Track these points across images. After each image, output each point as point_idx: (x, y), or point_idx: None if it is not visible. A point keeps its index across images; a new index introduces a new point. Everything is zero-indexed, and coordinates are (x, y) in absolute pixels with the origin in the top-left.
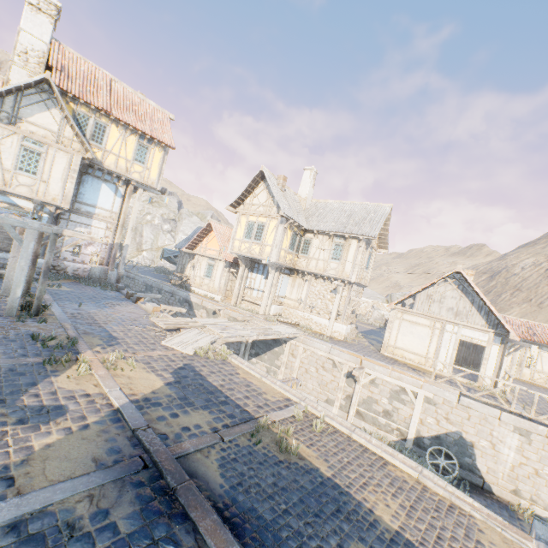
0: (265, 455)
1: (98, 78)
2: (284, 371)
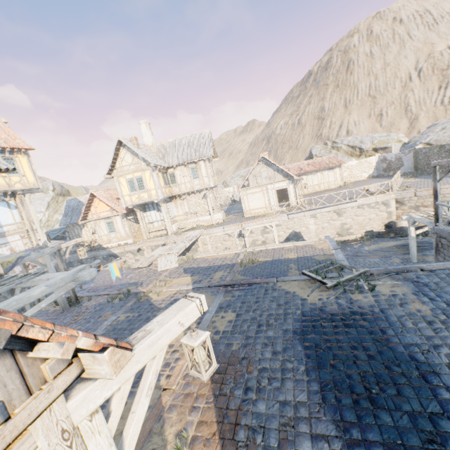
0: (251, 267)
1: None
2: None
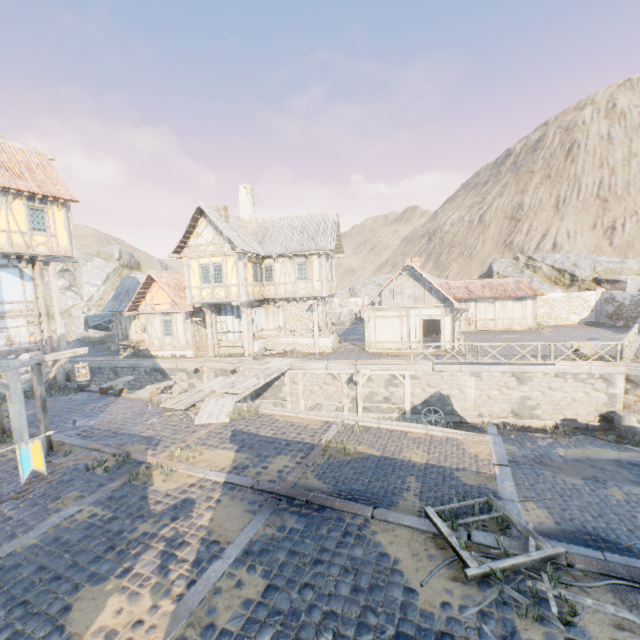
0: (339, 462)
1: None
2: (291, 400)
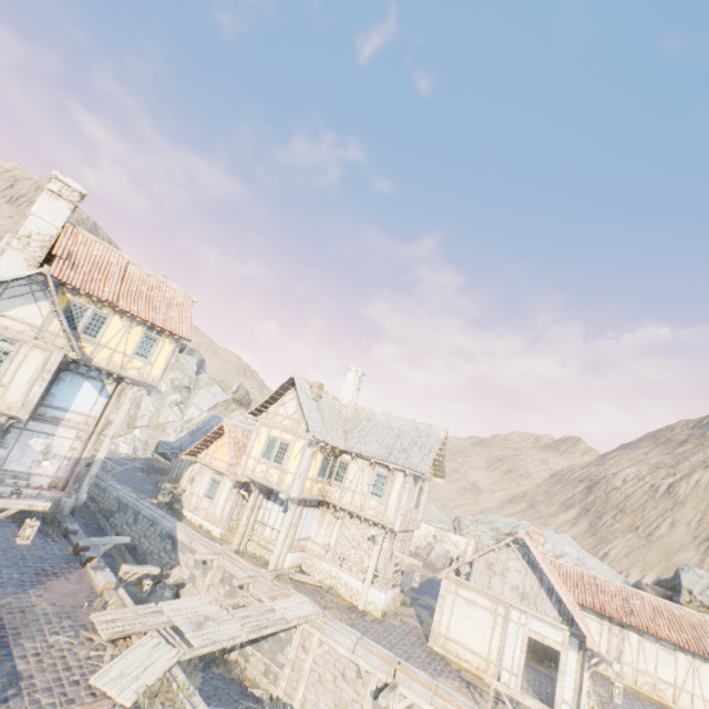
0: None
1: (111, 262)
2: (289, 674)
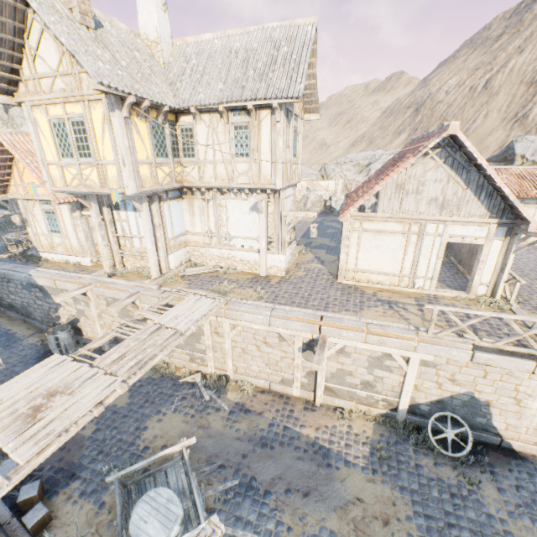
0: None
1: None
2: (214, 355)
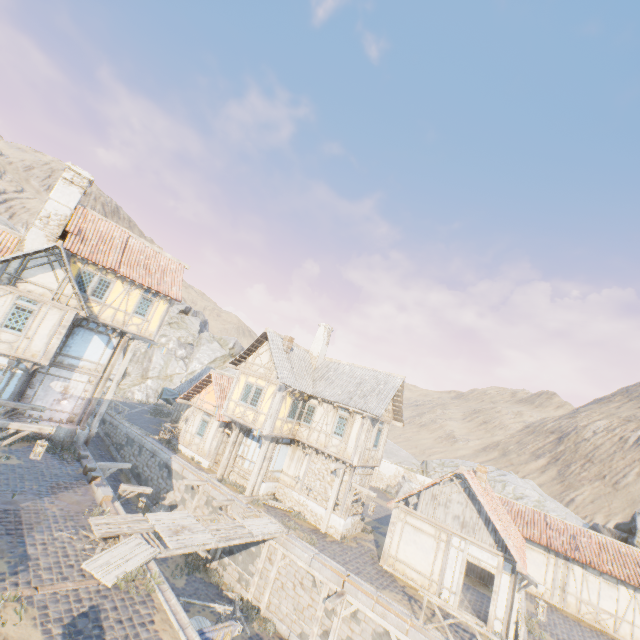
0: None
1: (115, 236)
2: (258, 581)
